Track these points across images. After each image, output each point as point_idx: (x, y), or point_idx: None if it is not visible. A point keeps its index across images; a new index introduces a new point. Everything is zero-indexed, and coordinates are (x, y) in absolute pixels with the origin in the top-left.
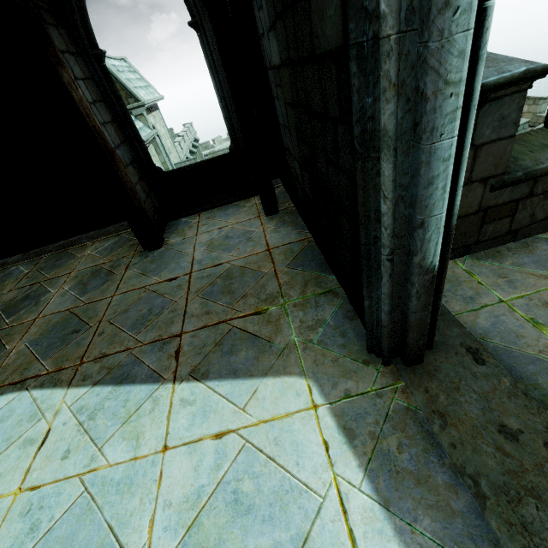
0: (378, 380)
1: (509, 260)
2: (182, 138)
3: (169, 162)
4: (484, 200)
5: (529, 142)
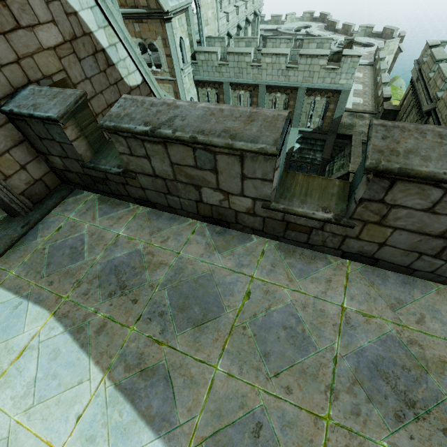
0: (4, 216)
1: (102, 206)
2: (237, 9)
3: (202, 34)
4: (85, 170)
5: None
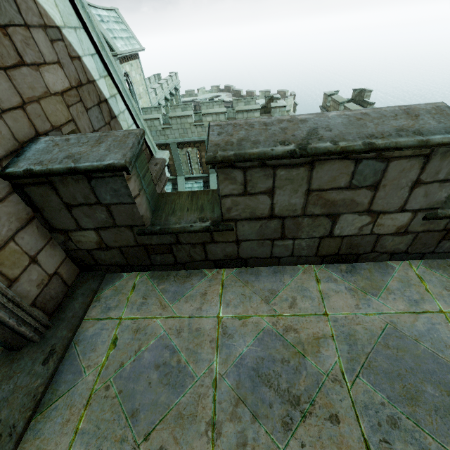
0: None
1: (165, 285)
2: (161, 85)
3: (137, 105)
4: (138, 239)
5: (198, 200)
